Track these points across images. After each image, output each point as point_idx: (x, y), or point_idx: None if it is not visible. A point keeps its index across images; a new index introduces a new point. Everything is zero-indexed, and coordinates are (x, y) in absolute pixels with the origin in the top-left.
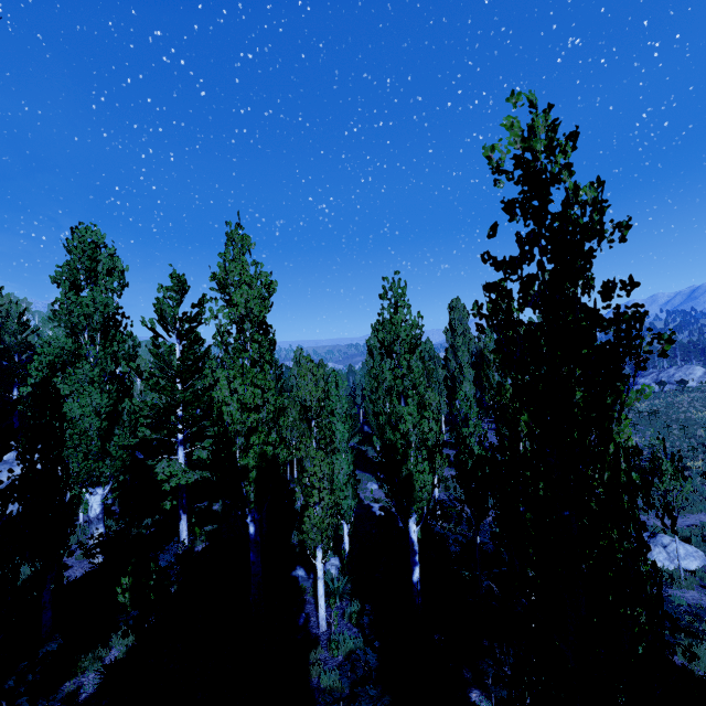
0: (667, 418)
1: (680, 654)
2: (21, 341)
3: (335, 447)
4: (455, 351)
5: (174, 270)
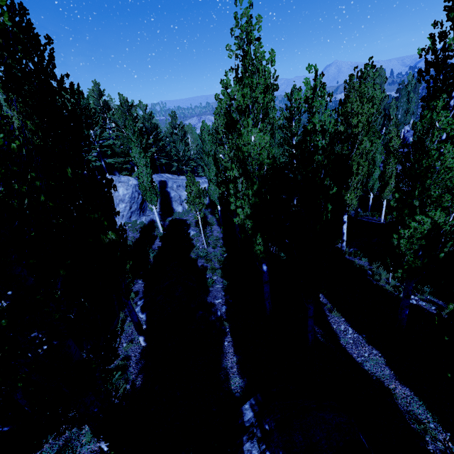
0: None
1: None
2: (154, 125)
3: (375, 165)
4: None
5: (295, 84)
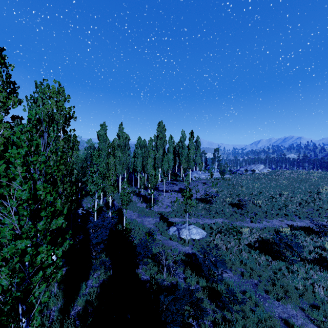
0: (234, 182)
1: (142, 269)
2: None
3: None
4: (156, 146)
5: None
